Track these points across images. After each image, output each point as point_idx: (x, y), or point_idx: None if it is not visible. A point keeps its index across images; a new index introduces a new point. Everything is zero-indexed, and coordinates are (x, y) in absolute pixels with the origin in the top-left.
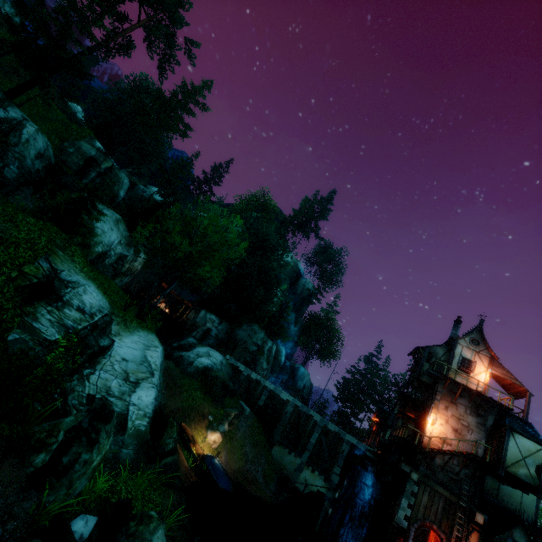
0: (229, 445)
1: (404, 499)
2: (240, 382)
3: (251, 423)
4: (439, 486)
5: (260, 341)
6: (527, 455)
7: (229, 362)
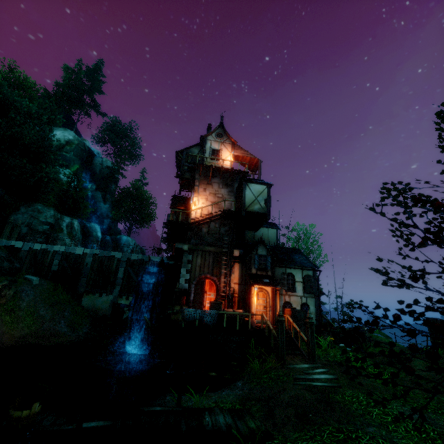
0: (8, 318)
1: (182, 269)
2: (22, 259)
3: (44, 289)
4: (207, 246)
5: (51, 219)
6: (258, 195)
7: (1, 246)
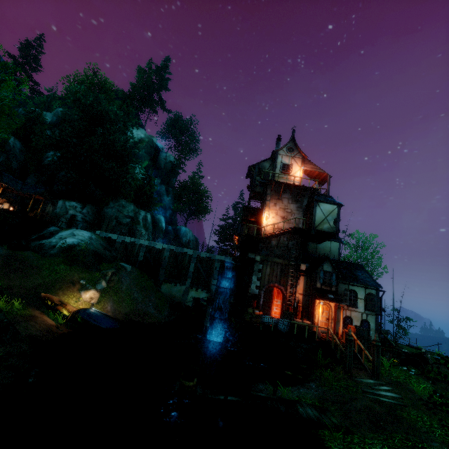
0: (115, 297)
1: (254, 276)
2: (116, 249)
3: (135, 276)
4: (276, 258)
5: (131, 213)
6: (328, 215)
7: (101, 237)
